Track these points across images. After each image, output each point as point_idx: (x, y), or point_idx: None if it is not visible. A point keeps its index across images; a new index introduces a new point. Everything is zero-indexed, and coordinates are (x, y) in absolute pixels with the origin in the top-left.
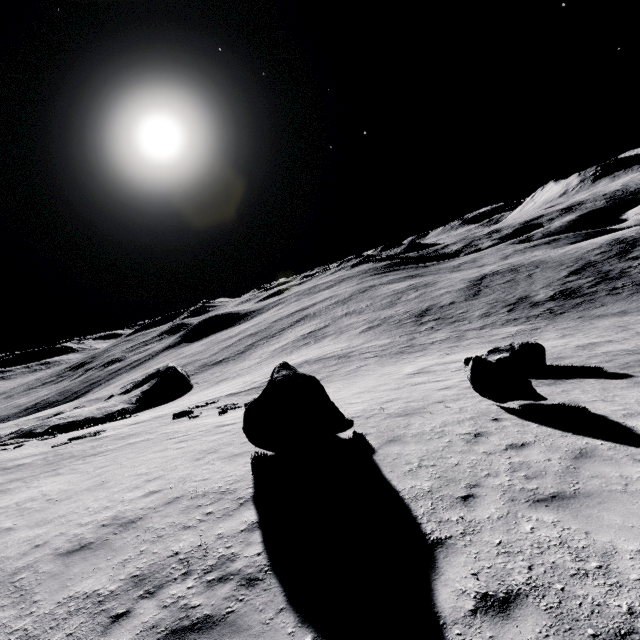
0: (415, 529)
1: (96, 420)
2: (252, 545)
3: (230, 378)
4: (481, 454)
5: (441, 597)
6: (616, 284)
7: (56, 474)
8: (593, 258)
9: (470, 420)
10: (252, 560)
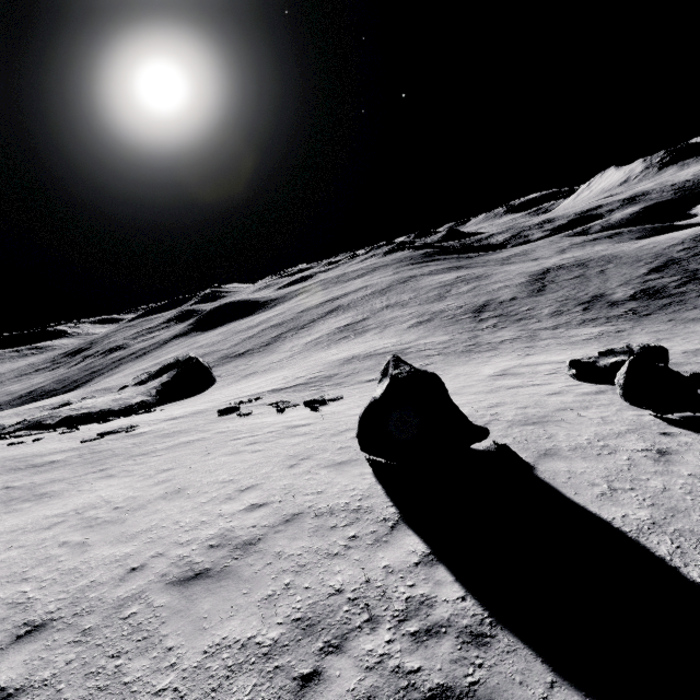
0: (675, 575)
1: (114, 413)
2: (444, 585)
3: (260, 372)
4: (689, 477)
5: None
6: None
7: (107, 476)
8: (676, 255)
9: (631, 433)
10: (458, 607)
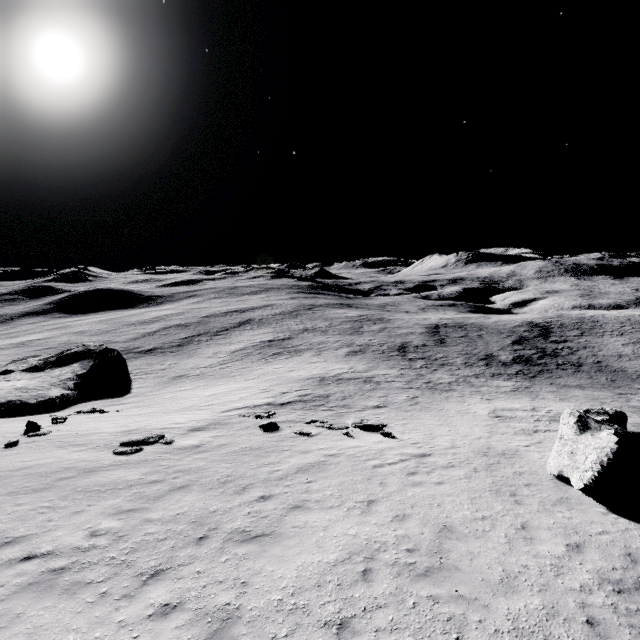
0: None
1: (29, 406)
2: None
3: (195, 376)
4: None
5: None
6: (557, 361)
7: (295, 507)
8: (523, 334)
9: None
10: None
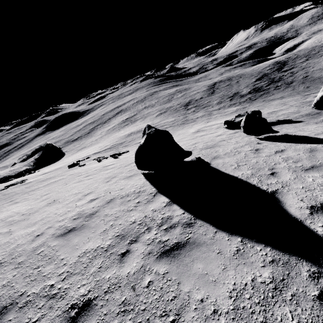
0: (258, 189)
1: (12, 177)
2: (176, 211)
3: (87, 146)
4: (265, 157)
5: (292, 211)
6: (278, 84)
7: (15, 203)
8: (266, 72)
9: (246, 145)
10: (182, 216)
